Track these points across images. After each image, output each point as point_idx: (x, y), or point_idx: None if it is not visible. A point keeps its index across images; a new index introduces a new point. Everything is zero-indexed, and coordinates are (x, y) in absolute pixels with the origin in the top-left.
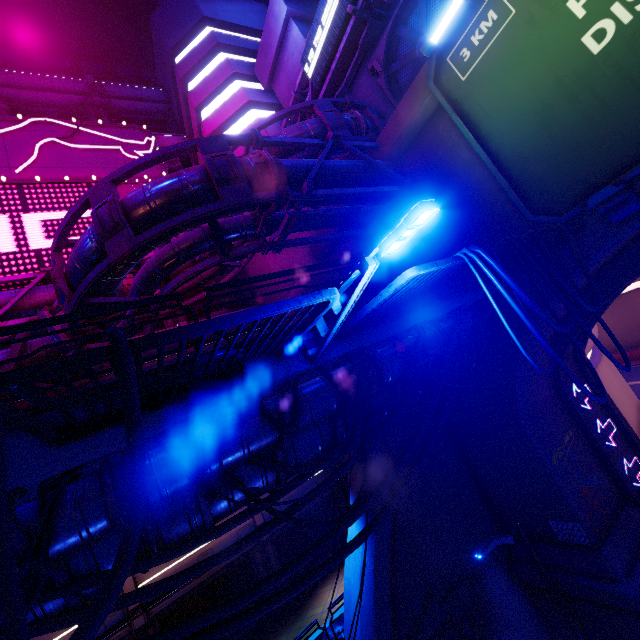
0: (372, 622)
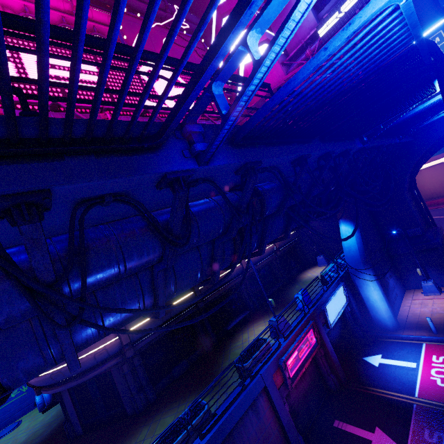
0: (363, 250)
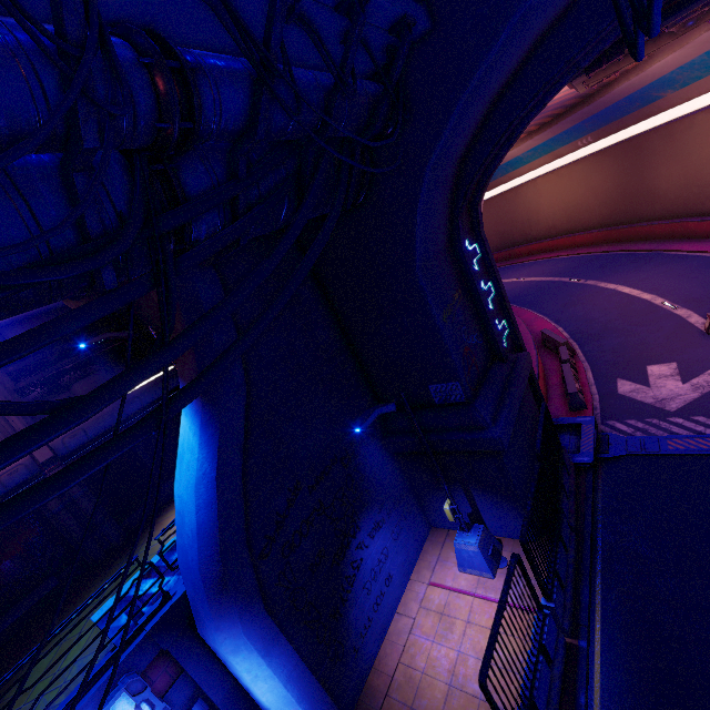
0: (215, 539)
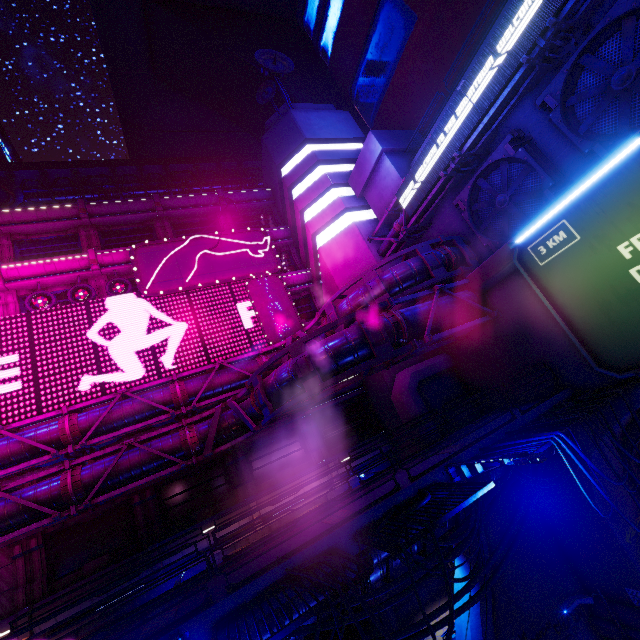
0: None
